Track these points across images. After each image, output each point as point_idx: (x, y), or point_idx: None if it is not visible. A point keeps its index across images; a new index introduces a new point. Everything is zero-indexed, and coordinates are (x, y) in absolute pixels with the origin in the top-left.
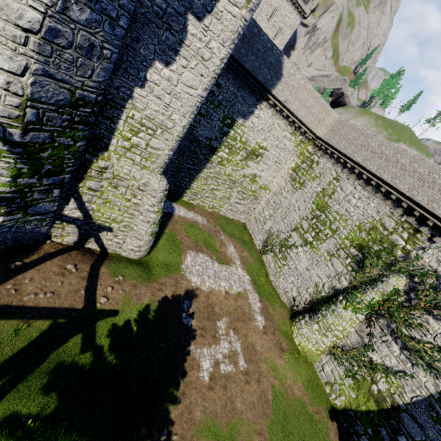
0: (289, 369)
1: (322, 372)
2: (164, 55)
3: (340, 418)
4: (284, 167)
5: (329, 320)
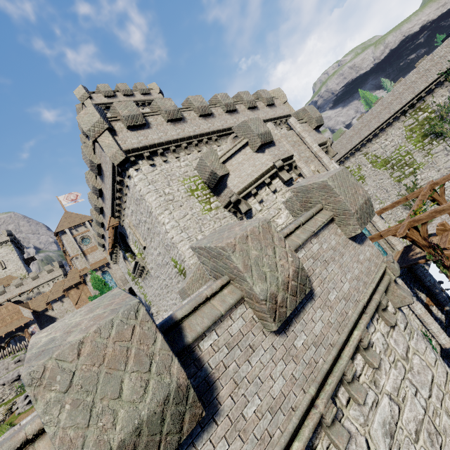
0: None
1: None
2: None
3: None
4: None
5: None
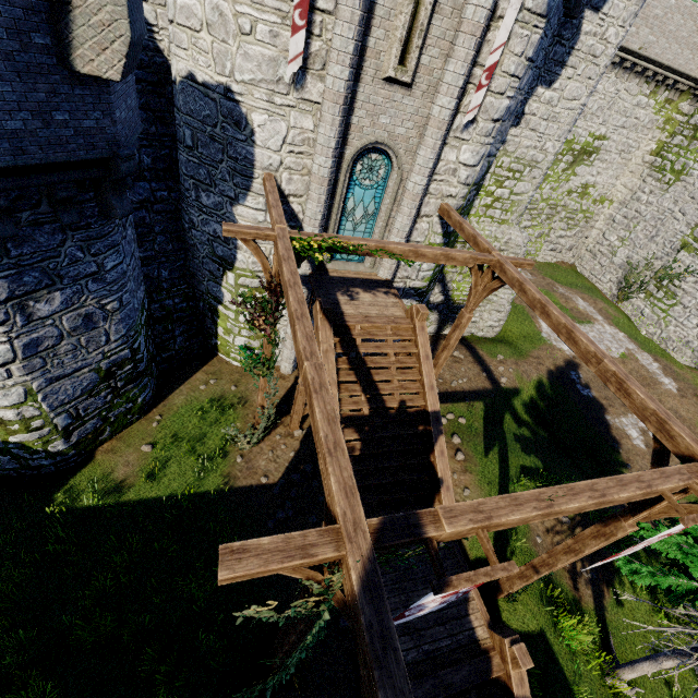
0: None
1: None
2: (548, 75)
3: None
4: (636, 155)
5: None
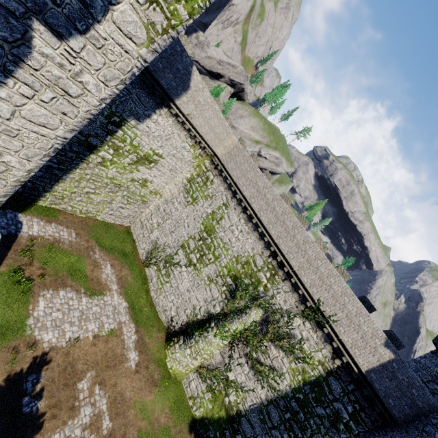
0: (158, 401)
1: (188, 388)
2: None
3: (197, 426)
4: (180, 176)
5: (200, 345)
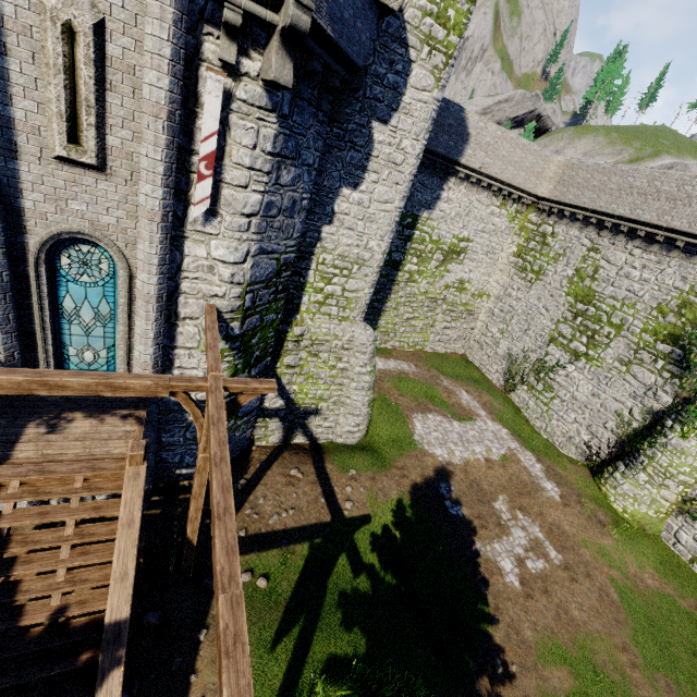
0: (624, 551)
1: (679, 545)
2: (350, 178)
3: None
4: (501, 256)
5: (661, 461)
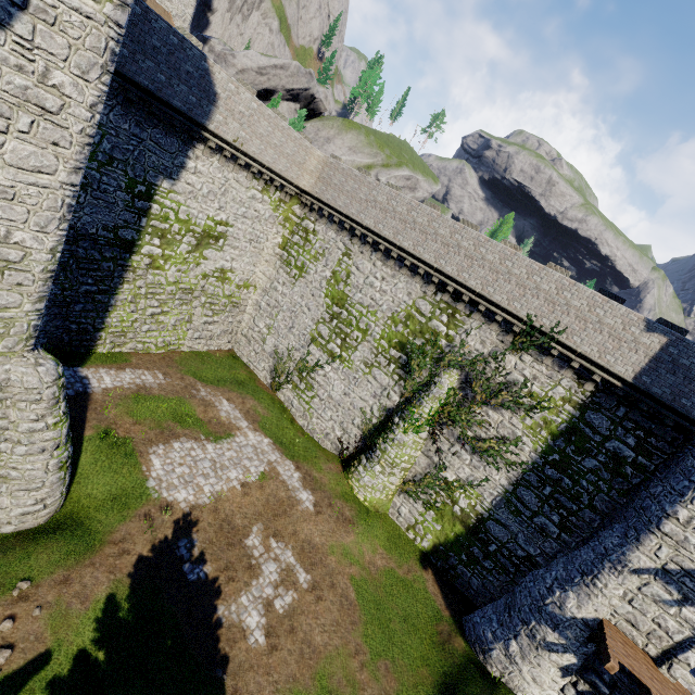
0: (363, 541)
1: (400, 518)
2: None
3: (432, 560)
4: (267, 246)
5: (391, 453)
